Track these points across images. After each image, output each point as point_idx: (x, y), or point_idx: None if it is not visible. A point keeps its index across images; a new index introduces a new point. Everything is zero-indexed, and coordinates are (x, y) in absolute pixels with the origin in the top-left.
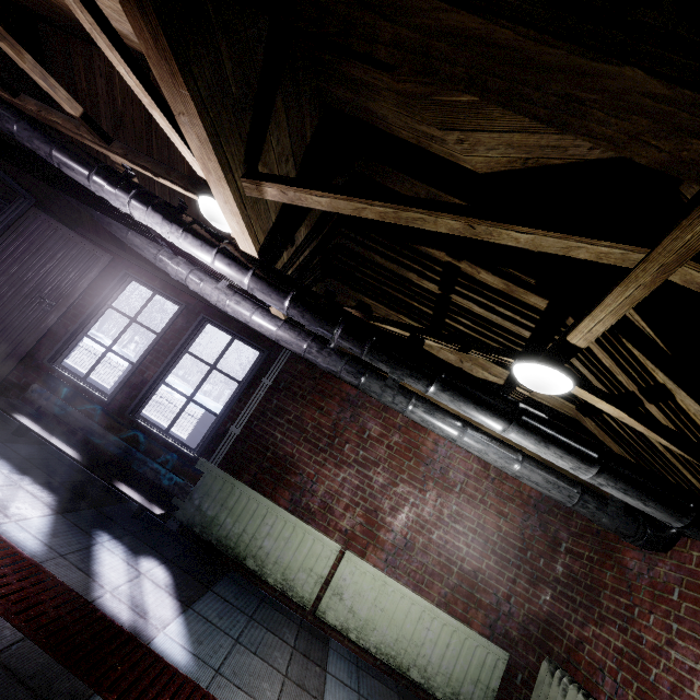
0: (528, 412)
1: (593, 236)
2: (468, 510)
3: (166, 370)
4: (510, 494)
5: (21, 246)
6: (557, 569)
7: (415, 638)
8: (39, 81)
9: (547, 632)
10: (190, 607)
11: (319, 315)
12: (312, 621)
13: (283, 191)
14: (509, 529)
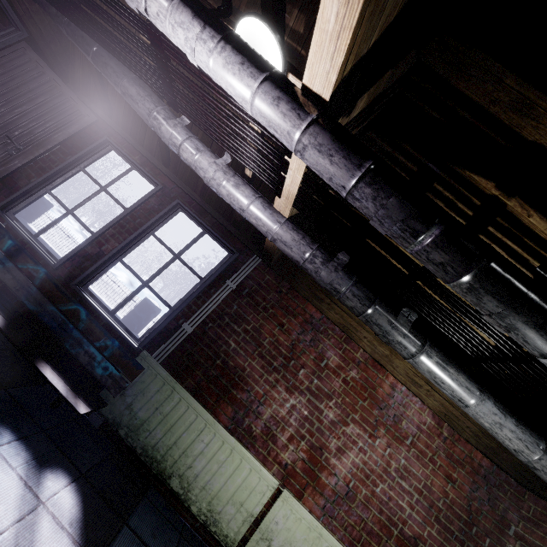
0: None
1: None
2: (417, 467)
3: (127, 247)
4: (460, 459)
5: None
6: None
7: None
8: None
9: None
10: None
11: (411, 202)
12: None
13: None
14: (455, 497)
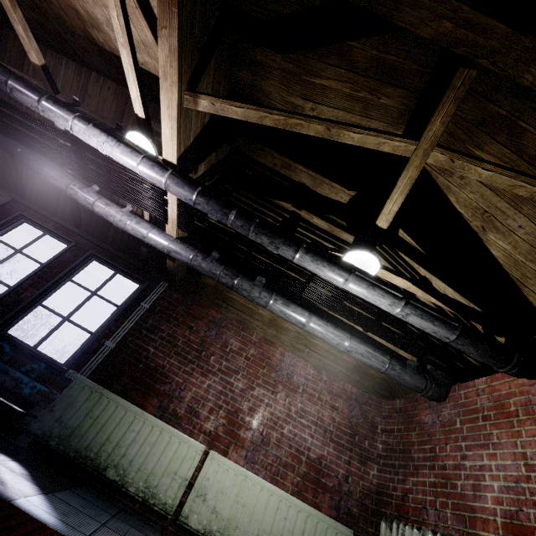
0: (360, 269)
1: (391, 135)
2: (310, 406)
3: (46, 293)
4: (338, 392)
5: None
6: (378, 447)
7: (274, 530)
8: (20, 30)
9: (379, 501)
10: (51, 493)
11: (221, 201)
12: (173, 532)
13: (213, 103)
14: (340, 420)
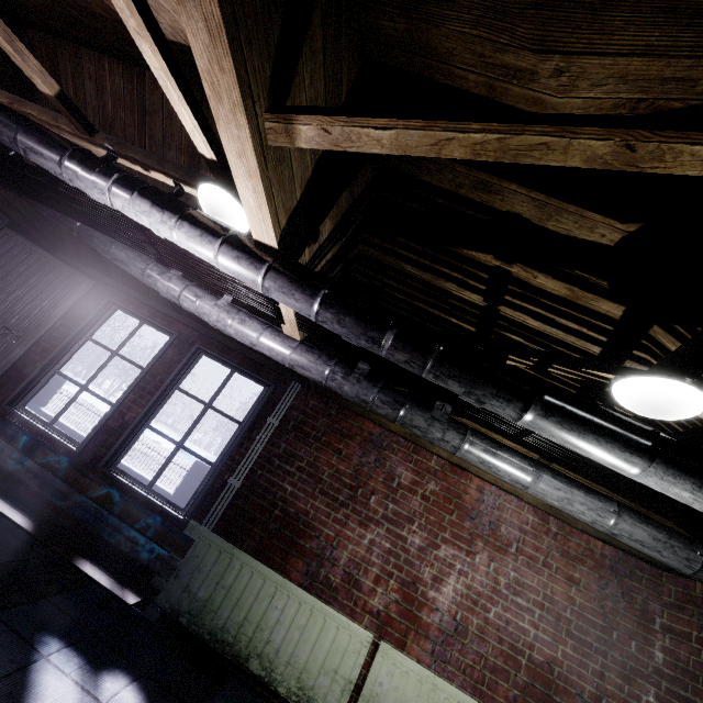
0: (674, 443)
1: None
2: (530, 576)
3: (152, 410)
4: (578, 554)
5: None
6: (655, 655)
7: None
8: (3, 44)
9: None
10: None
11: (363, 317)
12: None
13: (325, 129)
14: (584, 601)
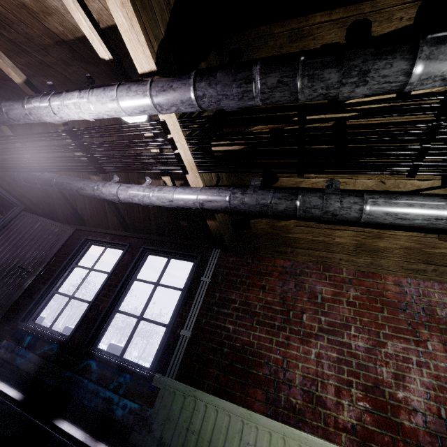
0: None
1: None
2: None
3: (117, 298)
4: None
5: (11, 237)
6: None
7: None
8: None
9: None
10: None
11: (230, 66)
12: None
13: None
14: None
